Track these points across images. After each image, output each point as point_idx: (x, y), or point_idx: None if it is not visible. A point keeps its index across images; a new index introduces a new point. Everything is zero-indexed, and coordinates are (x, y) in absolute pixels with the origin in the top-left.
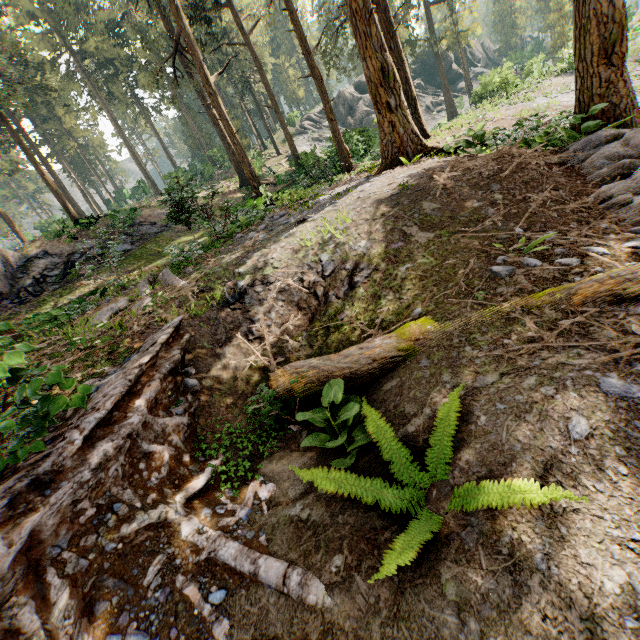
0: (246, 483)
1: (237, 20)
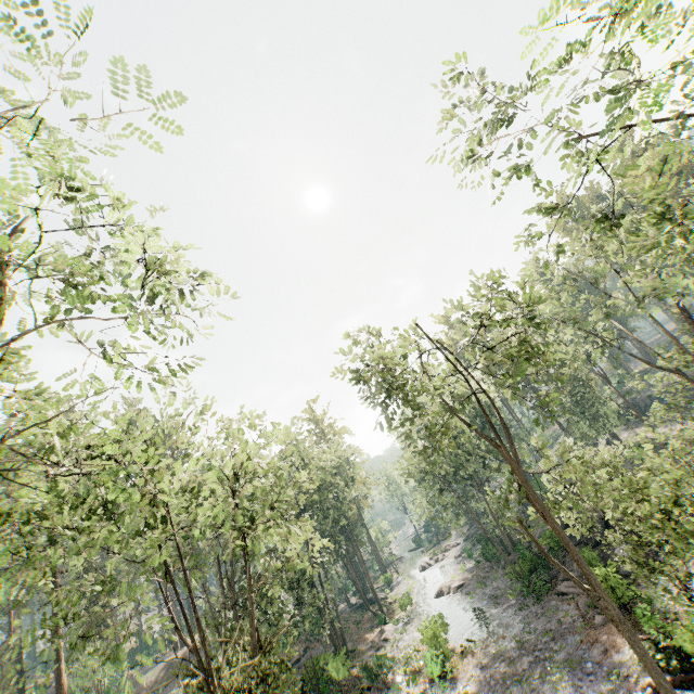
0: None
1: None
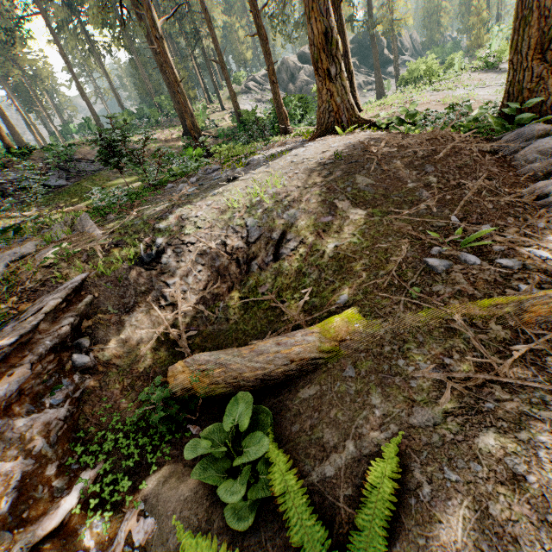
0: (122, 510)
1: None
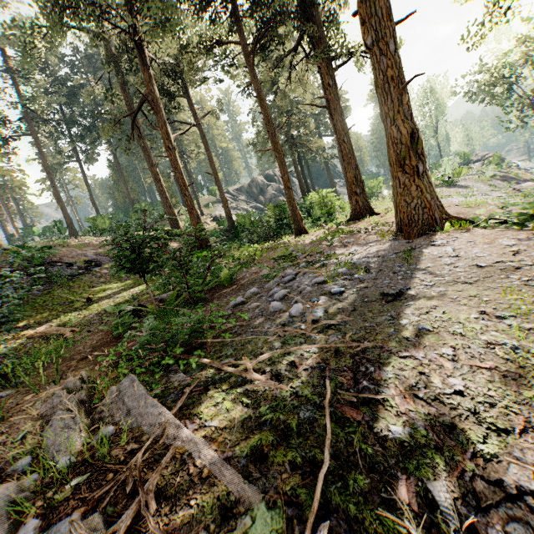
0: None
1: (192, 107)
